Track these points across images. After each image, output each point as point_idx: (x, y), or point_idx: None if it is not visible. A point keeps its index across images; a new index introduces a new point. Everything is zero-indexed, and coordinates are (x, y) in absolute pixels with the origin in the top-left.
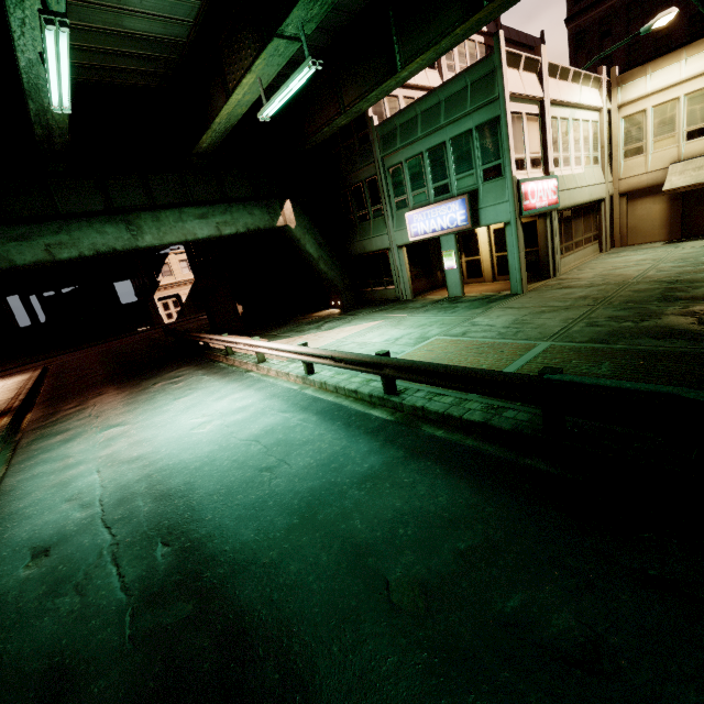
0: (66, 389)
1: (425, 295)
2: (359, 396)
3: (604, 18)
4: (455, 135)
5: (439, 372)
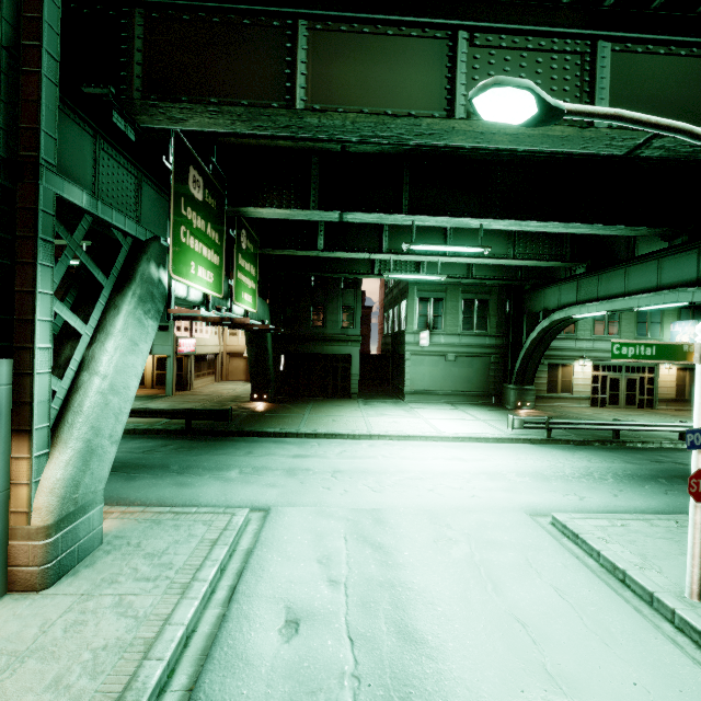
0: None
1: None
2: None
3: None
4: None
5: (148, 411)
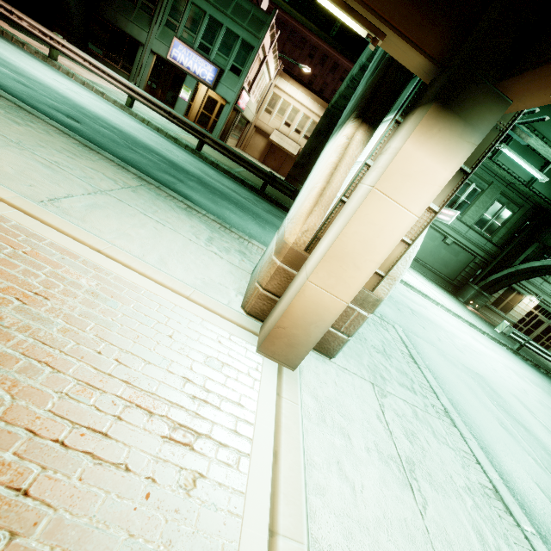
0: None
1: None
2: (177, 142)
3: (283, 22)
4: (230, 29)
5: (237, 154)
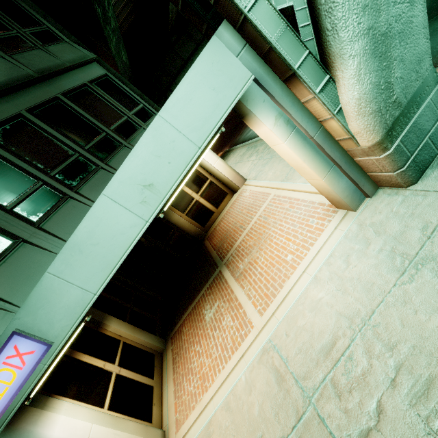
0: (222, 144)
1: None
2: None
3: None
4: None
5: None
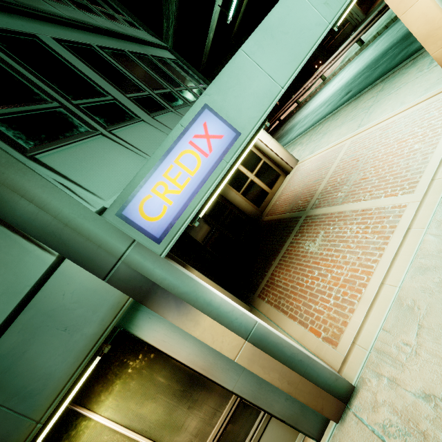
0: None
1: (371, 8)
2: None
3: None
4: None
5: None
